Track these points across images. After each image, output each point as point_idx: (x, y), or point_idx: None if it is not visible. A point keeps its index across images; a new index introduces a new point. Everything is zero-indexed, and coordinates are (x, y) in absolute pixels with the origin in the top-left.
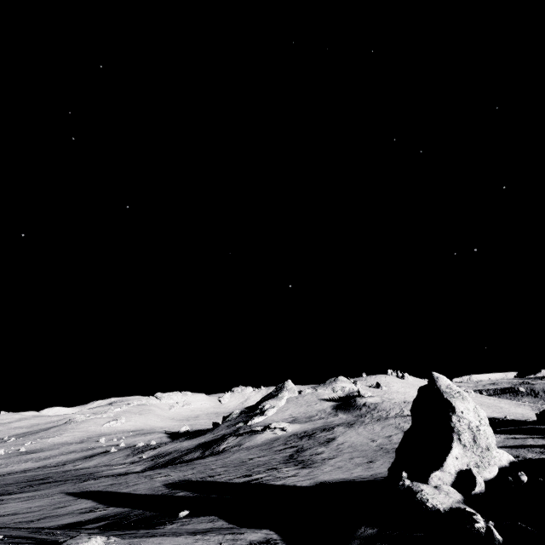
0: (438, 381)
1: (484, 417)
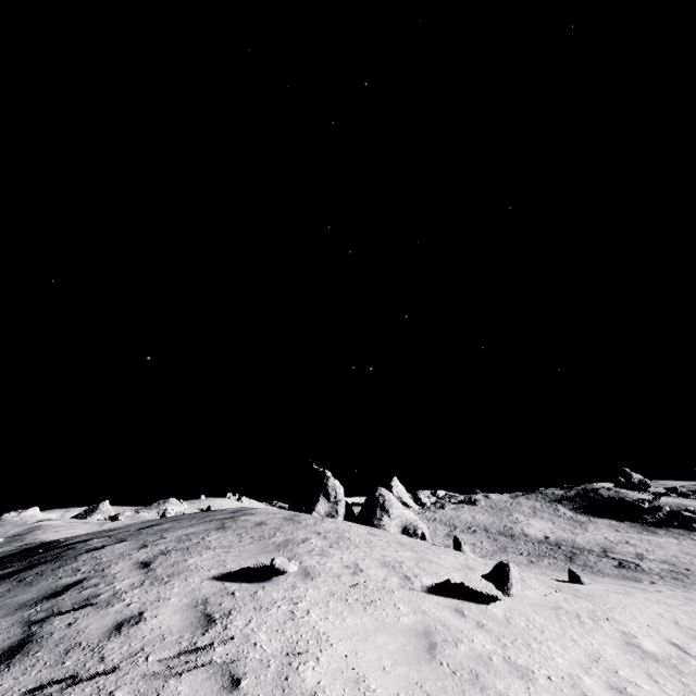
0: (167, 509)
1: None
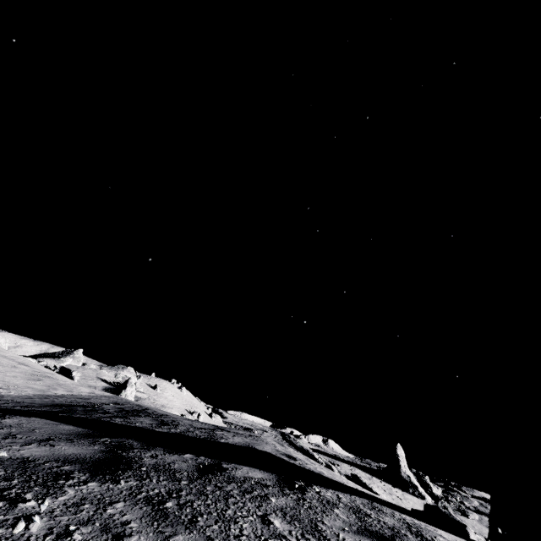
0: (130, 380)
1: (133, 394)
